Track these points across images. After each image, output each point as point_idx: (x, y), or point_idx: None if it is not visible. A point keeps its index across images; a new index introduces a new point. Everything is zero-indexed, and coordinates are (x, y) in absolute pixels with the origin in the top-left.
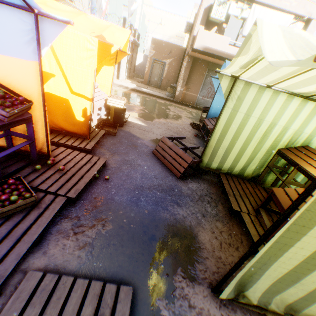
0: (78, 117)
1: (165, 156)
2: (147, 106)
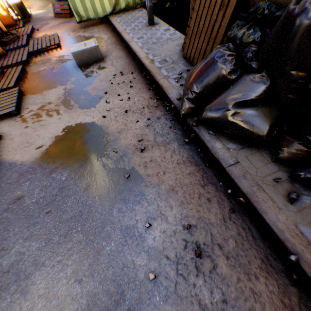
0: (3, 13)
1: (60, 13)
2: (40, 2)
